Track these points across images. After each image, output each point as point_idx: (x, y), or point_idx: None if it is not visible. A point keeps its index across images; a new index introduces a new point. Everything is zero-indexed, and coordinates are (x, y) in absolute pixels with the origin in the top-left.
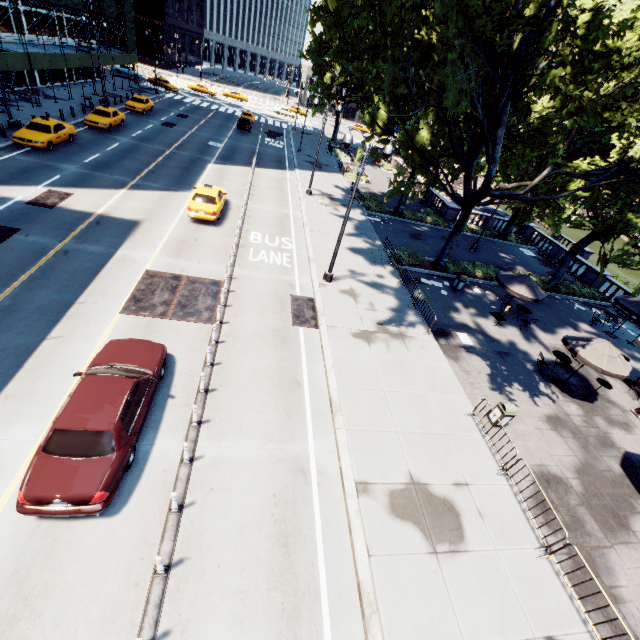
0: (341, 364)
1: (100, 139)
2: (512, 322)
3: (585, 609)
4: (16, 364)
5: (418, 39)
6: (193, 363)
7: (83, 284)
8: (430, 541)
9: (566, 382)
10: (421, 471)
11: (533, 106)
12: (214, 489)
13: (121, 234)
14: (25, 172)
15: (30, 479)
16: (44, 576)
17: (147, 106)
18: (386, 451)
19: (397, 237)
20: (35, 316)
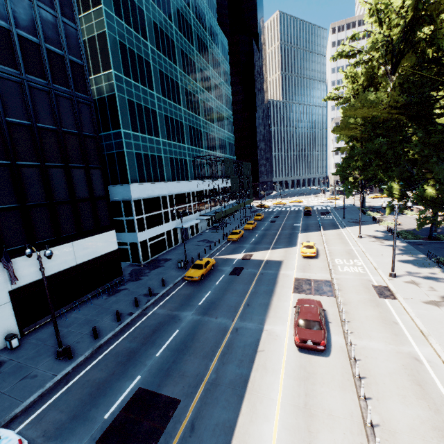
0: (421, 315)
1: (251, 233)
2: None
3: None
4: (267, 308)
5: (407, 159)
6: (333, 311)
7: (273, 283)
8: None
9: None
10: None
11: None
12: (367, 357)
13: (277, 266)
14: (234, 249)
15: (298, 333)
16: (311, 368)
17: (262, 217)
18: None
19: (437, 251)
20: (264, 294)
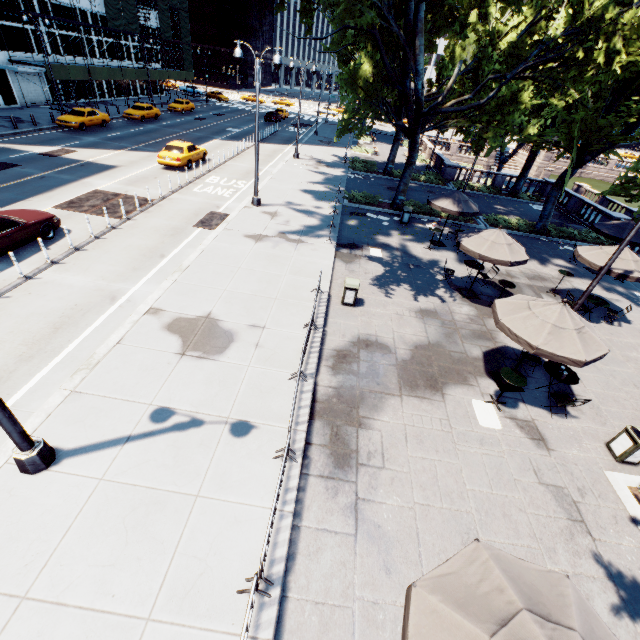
0: (213, 249)
1: (130, 126)
2: (453, 249)
3: (308, 417)
4: None
5: None
6: (83, 236)
7: (39, 192)
8: (185, 348)
9: (478, 292)
10: (223, 313)
11: (503, 29)
12: (32, 294)
13: (95, 171)
14: (53, 140)
15: None
16: None
17: (187, 107)
18: (201, 298)
19: (370, 188)
20: None
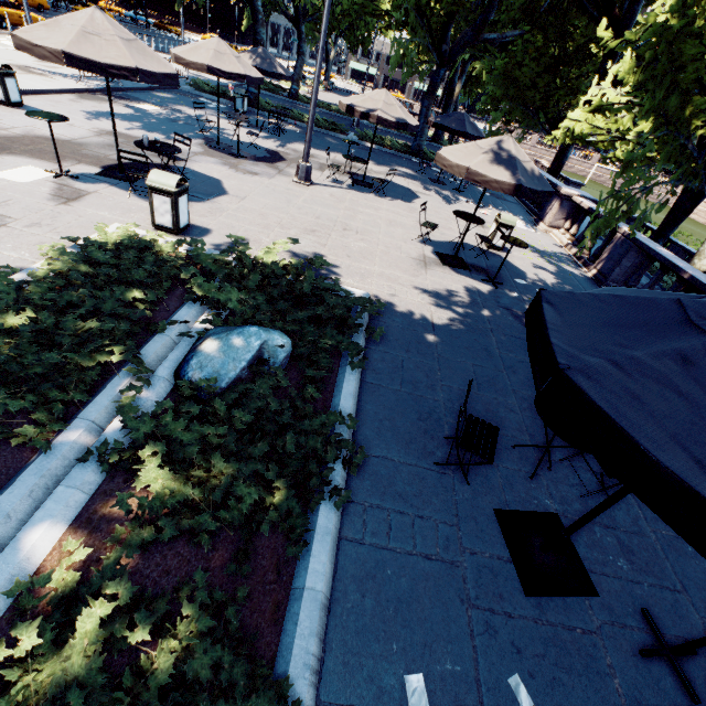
0: None
1: None
2: (271, 133)
3: None
4: None
5: None
6: None
7: None
8: None
9: (236, 148)
10: None
11: None
12: None
13: None
14: None
15: None
16: None
17: None
18: None
19: None
20: None
